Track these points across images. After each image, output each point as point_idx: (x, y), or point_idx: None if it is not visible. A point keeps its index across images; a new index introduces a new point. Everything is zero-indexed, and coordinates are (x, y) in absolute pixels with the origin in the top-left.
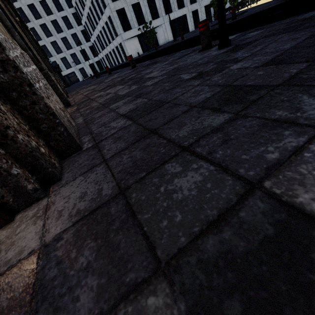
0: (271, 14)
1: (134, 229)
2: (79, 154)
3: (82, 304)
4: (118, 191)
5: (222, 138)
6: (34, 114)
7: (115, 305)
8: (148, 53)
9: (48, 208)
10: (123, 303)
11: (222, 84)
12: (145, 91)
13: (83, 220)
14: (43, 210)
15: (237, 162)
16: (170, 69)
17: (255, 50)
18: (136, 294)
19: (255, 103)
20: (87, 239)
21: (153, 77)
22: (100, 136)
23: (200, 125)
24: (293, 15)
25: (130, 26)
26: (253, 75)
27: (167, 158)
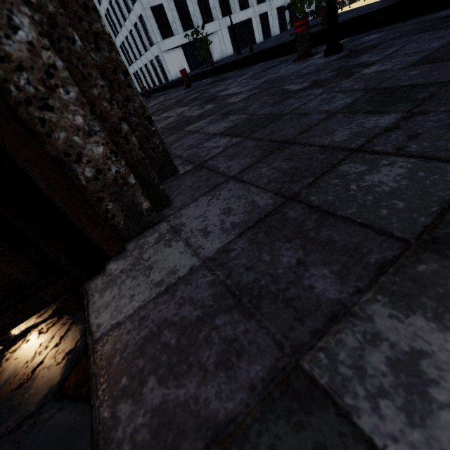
0: (382, 16)
1: (341, 223)
2: (179, 178)
3: (324, 289)
4: (284, 199)
5: (406, 134)
6: (126, 116)
7: (373, 281)
8: (201, 71)
9: (178, 230)
10: (384, 277)
11: (362, 89)
12: (234, 108)
13: (252, 230)
14: (171, 233)
15: (446, 151)
16: (259, 83)
17: (387, 53)
18: (395, 268)
19: (428, 99)
20: (276, 243)
21: (236, 93)
22: (199, 157)
23: (361, 128)
24: (417, 17)
25: (172, 32)
26: (404, 75)
27: (336, 162)
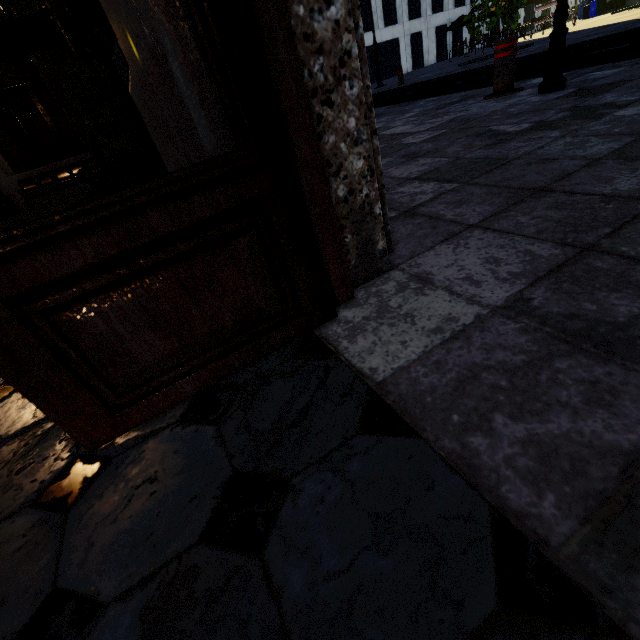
0: (607, 48)
1: None
2: None
3: None
4: (577, 249)
5: None
6: None
7: None
8: None
9: (426, 279)
10: None
11: (628, 133)
12: (420, 149)
13: (547, 279)
14: (416, 282)
15: None
16: (442, 122)
17: None
18: None
19: None
20: (596, 293)
21: (410, 133)
22: (400, 204)
23: None
24: None
25: None
26: None
27: (636, 212)
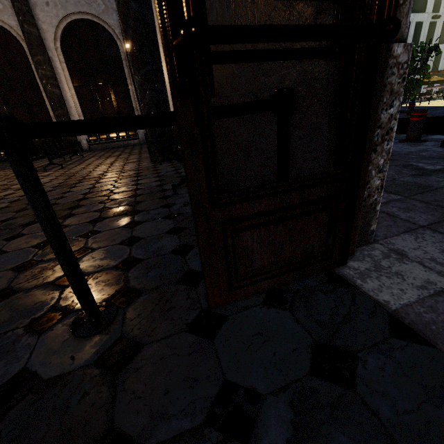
0: None
1: None
2: None
3: None
4: None
5: None
6: None
7: None
8: None
9: (402, 254)
10: None
11: None
12: None
13: None
14: (395, 254)
15: None
16: None
17: None
18: None
19: None
20: None
21: None
22: None
23: None
24: None
25: None
26: None
27: None
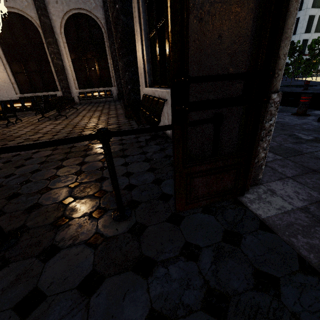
0: None
1: None
2: None
3: None
4: None
5: None
6: None
7: None
8: None
9: (273, 192)
10: None
11: None
12: None
13: (315, 204)
14: (270, 191)
15: None
16: None
17: None
18: None
19: None
20: None
21: None
22: None
23: None
24: None
25: None
26: None
27: None
